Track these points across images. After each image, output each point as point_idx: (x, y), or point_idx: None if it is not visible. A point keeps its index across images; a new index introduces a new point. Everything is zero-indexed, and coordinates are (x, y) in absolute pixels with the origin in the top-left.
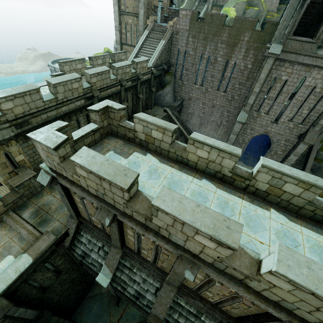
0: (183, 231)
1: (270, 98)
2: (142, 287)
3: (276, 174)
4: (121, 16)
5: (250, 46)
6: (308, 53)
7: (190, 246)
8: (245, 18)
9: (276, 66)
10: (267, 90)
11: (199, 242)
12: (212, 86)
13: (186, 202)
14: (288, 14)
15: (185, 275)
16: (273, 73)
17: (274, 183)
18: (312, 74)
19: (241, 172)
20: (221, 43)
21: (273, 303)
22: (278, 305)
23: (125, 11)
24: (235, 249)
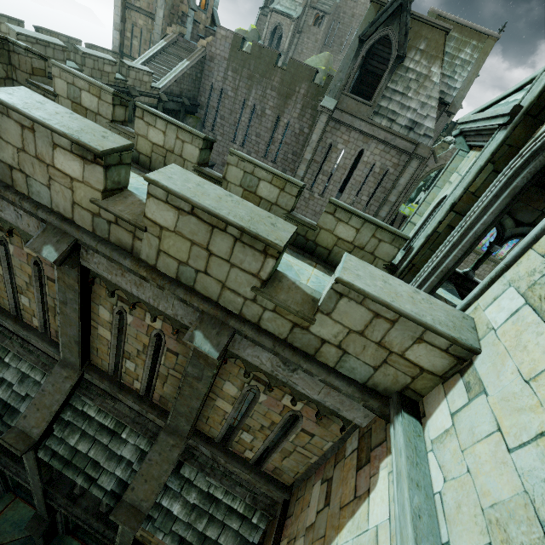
0: (39, 153)
1: (325, 173)
2: (16, 392)
3: (248, 166)
4: (127, 10)
5: (307, 102)
6: (364, 117)
7: (58, 196)
8: (302, 63)
9: (331, 128)
10: (321, 161)
11: (64, 174)
12: (257, 150)
13: (52, 106)
14: (345, 65)
15: (42, 252)
16: (328, 138)
17: (248, 185)
18: (370, 148)
19: (211, 172)
20: (272, 90)
21: (172, 279)
22: (179, 282)
23: (135, 5)
24: (97, 150)
